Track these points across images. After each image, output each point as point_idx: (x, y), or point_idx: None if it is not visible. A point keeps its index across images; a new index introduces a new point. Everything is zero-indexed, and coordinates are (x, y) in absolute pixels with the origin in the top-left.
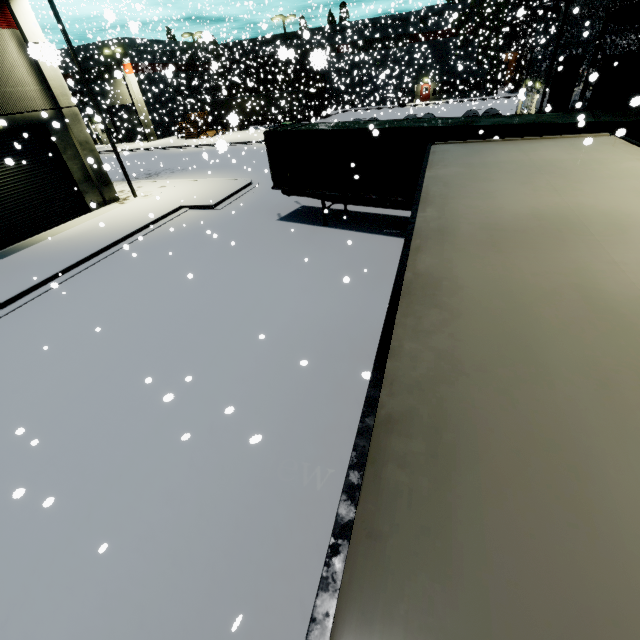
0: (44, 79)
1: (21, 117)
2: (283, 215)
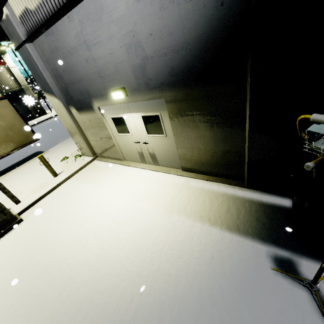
0: (16, 78)
1: (8, 91)
2: None
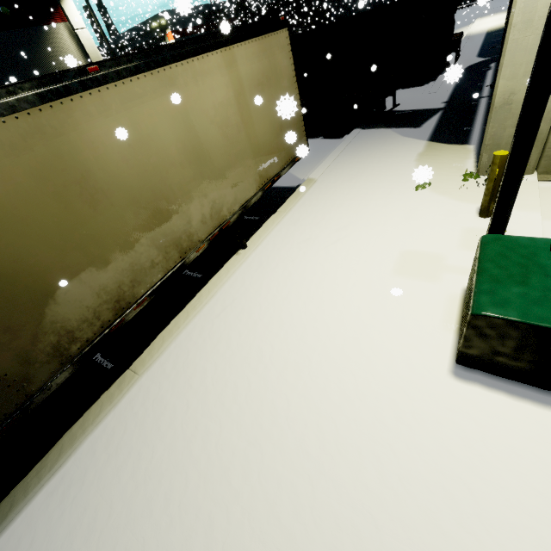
0: (87, 54)
1: None
2: None
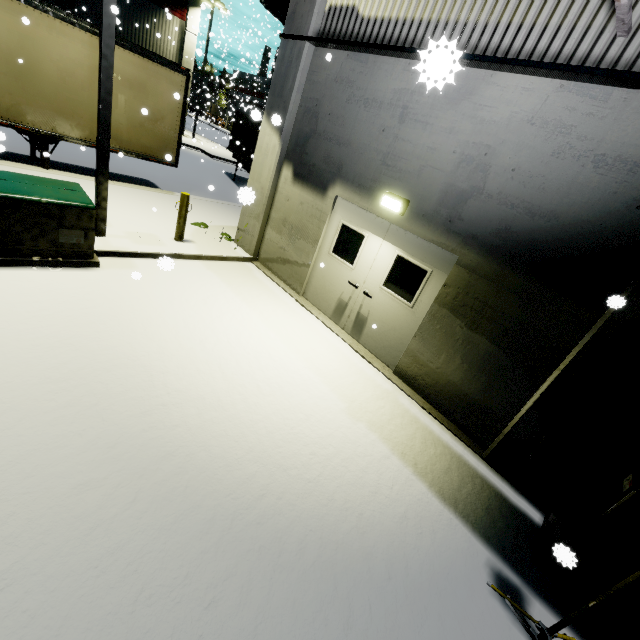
0: (183, 50)
1: None
2: (231, 173)
